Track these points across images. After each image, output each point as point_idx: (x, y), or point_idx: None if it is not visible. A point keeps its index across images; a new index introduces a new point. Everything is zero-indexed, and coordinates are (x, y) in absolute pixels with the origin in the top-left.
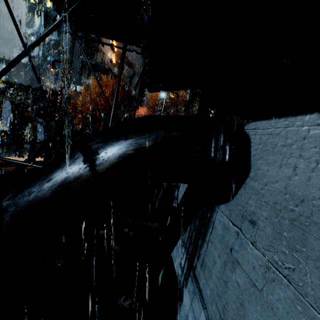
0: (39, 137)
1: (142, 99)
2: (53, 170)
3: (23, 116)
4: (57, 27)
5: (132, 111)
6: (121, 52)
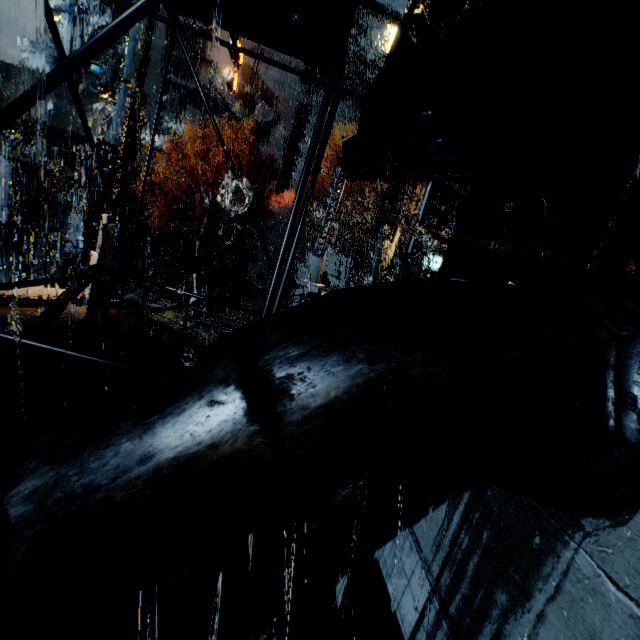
0: (71, 239)
1: (289, 173)
2: (156, 430)
3: (37, 192)
4: (159, 2)
5: (268, 198)
6: (252, 68)
